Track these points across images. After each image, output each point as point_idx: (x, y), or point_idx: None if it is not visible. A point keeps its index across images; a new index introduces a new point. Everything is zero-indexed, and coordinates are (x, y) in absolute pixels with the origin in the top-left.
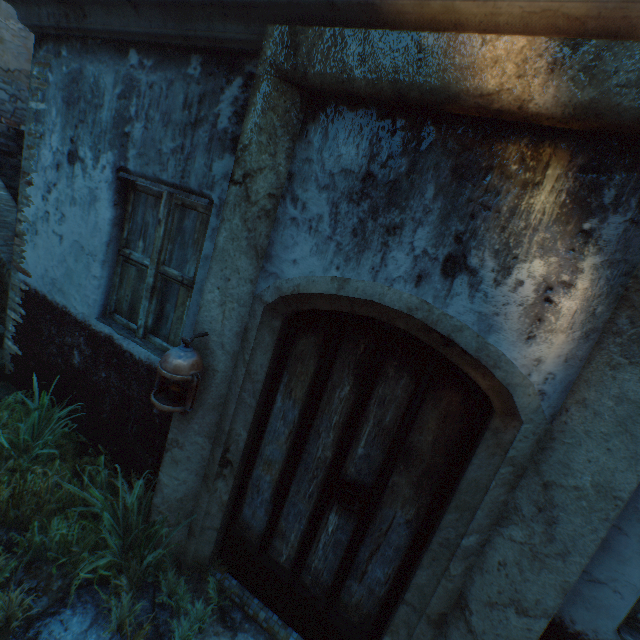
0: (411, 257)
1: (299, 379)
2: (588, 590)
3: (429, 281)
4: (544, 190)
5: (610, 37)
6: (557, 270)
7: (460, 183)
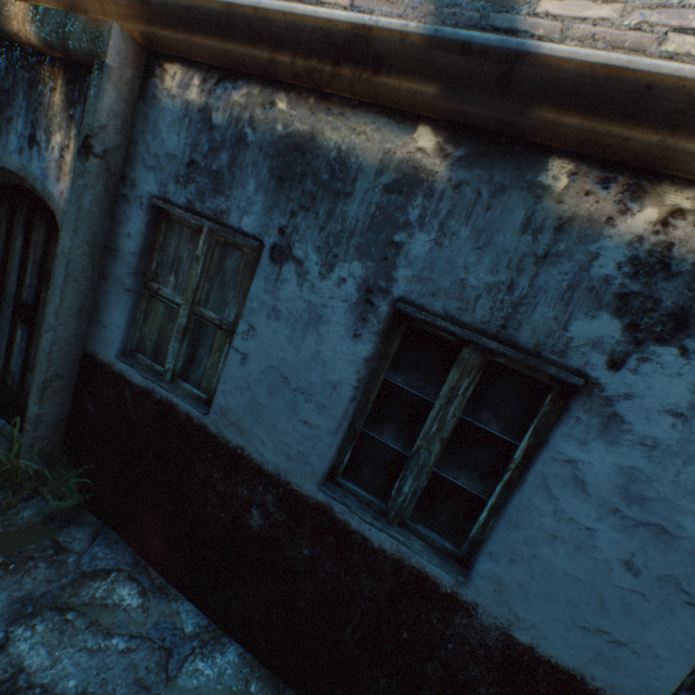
0: (18, 138)
1: (0, 238)
2: (104, 333)
3: (25, 152)
4: (59, 93)
5: (74, 8)
6: (65, 139)
7: (32, 91)
